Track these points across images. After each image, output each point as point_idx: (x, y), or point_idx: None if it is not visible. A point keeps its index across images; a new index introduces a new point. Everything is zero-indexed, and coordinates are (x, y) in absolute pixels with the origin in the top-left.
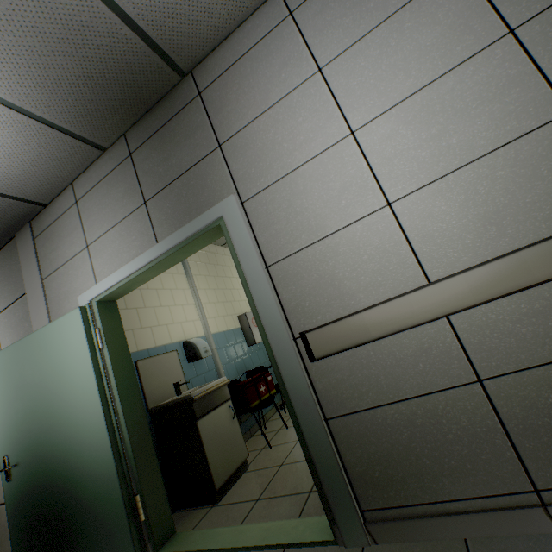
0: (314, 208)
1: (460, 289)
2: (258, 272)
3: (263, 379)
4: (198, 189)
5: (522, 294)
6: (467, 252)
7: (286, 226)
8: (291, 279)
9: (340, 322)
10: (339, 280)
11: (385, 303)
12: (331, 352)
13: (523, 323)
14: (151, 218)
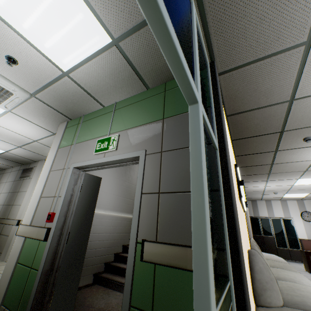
0: None
1: None
2: None
3: None
4: None
5: None
6: None
7: None
8: None
9: None
10: None
11: None
12: None
13: None
14: None
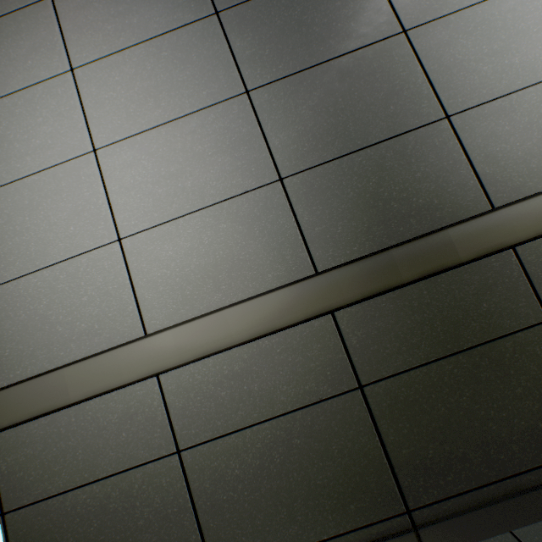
0: (38, 229)
1: (168, 346)
2: None
3: None
4: None
5: (226, 354)
6: (185, 304)
7: None
8: None
9: (36, 380)
10: (51, 324)
11: (91, 358)
12: (19, 420)
13: (224, 385)
14: None
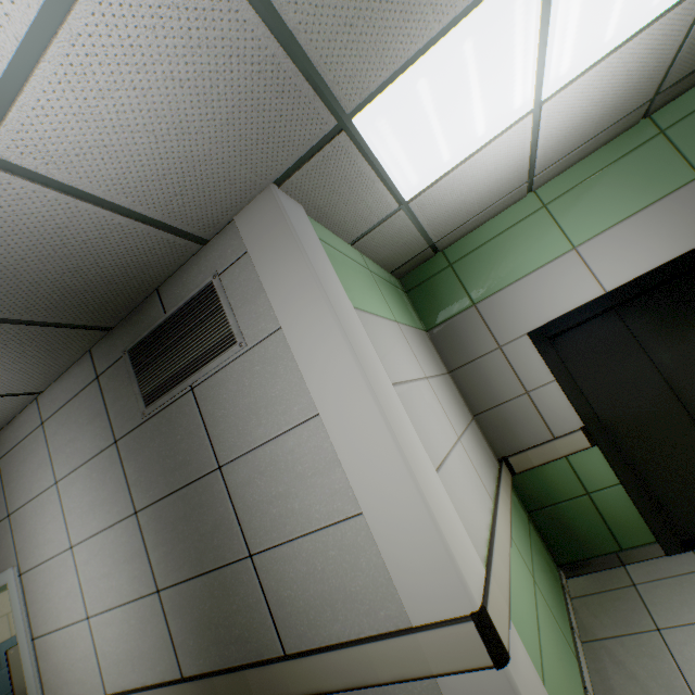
0: (55, 600)
1: None
2: (25, 645)
3: None
4: None
5: None
6: (121, 675)
7: (43, 608)
8: (45, 655)
9: None
10: (67, 669)
11: None
12: None
13: None
14: None
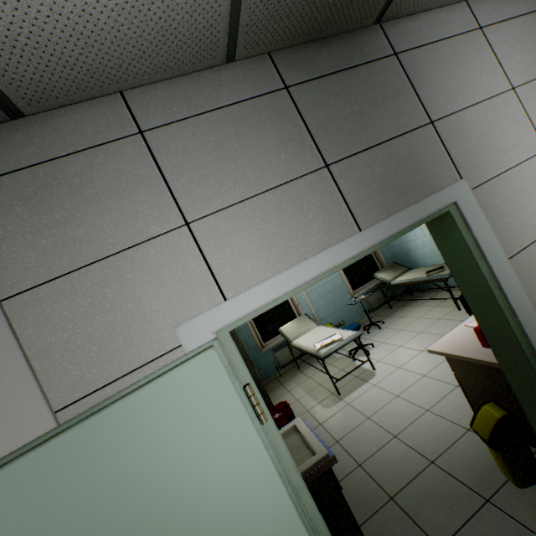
0: (532, 206)
1: None
2: (505, 266)
3: (291, 410)
4: (412, 165)
5: None
6: None
7: (514, 220)
8: (528, 272)
9: None
10: None
11: None
12: None
13: None
14: (341, 190)
